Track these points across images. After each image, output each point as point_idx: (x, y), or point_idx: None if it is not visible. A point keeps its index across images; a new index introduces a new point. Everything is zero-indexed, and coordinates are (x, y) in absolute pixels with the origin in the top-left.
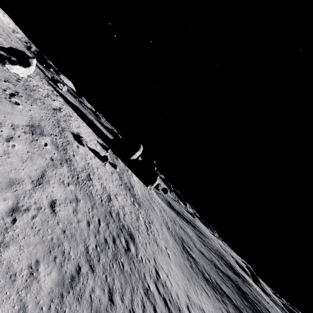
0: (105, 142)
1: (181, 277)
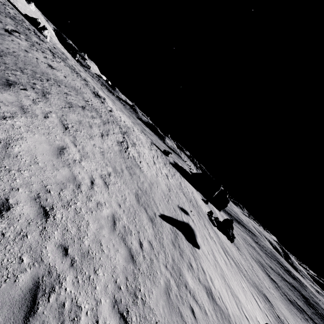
0: (197, 188)
1: (288, 313)
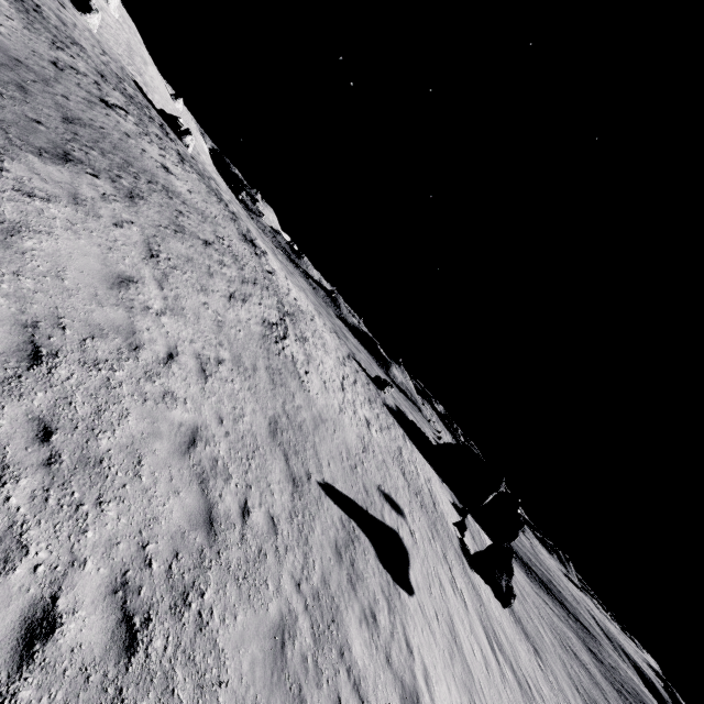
0: (443, 477)
1: None
